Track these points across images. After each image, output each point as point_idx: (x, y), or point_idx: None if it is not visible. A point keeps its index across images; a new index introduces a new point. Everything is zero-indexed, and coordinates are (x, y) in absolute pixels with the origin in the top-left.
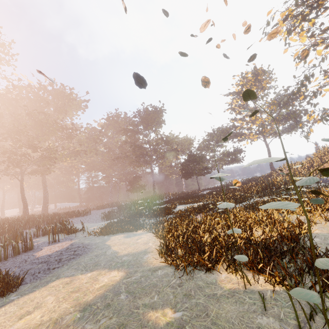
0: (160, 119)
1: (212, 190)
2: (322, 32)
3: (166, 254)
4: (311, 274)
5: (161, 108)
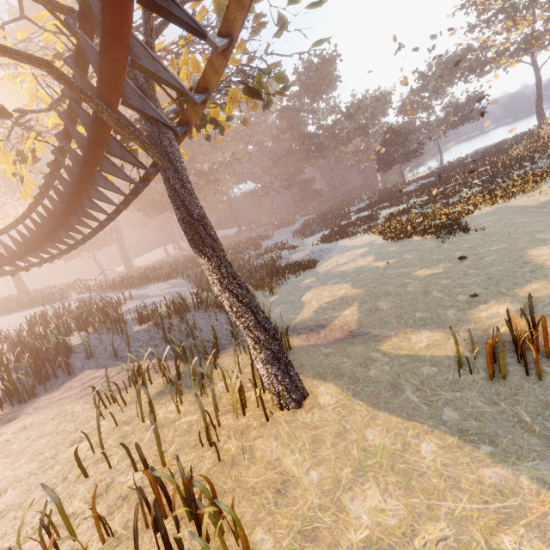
0: (332, 75)
1: (423, 181)
2: None
3: (387, 238)
4: (447, 230)
5: (332, 55)
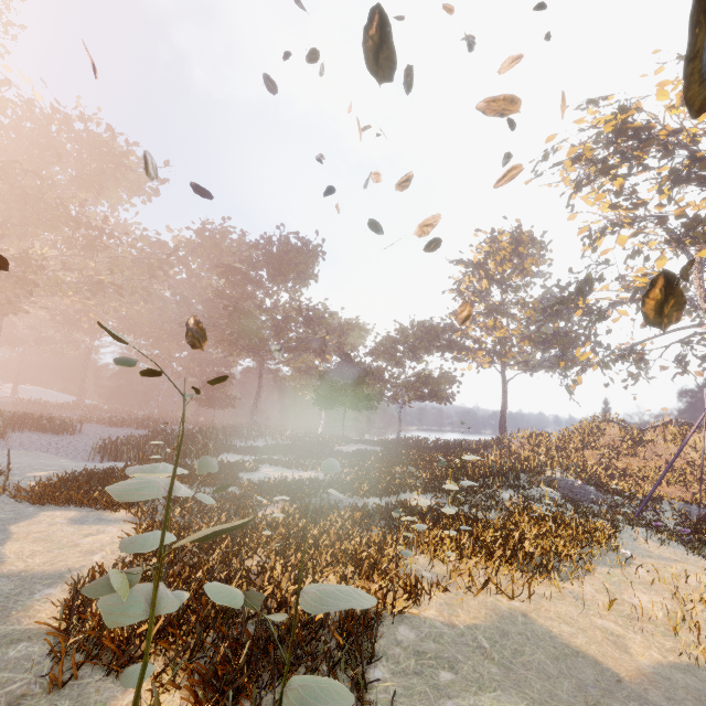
0: (309, 267)
1: (368, 446)
2: (633, 206)
3: (73, 601)
4: None
5: (316, 247)
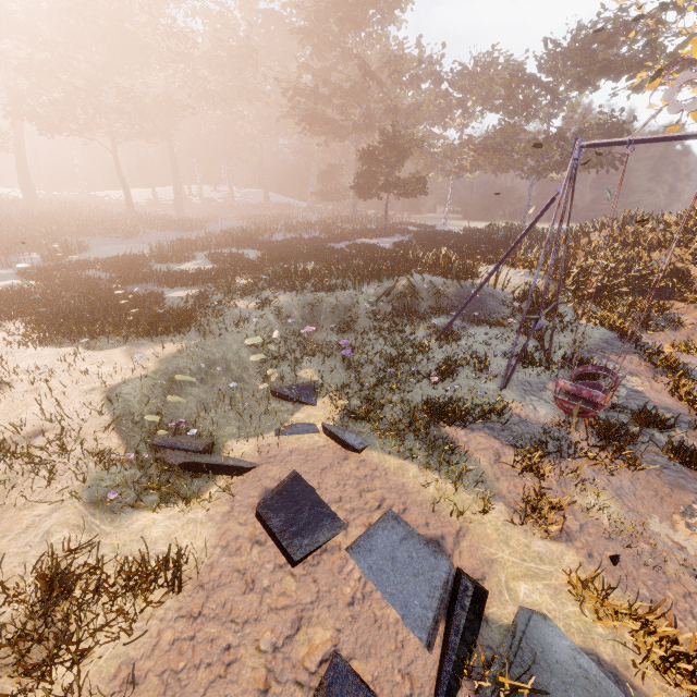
0: None
1: (405, 239)
2: None
3: None
4: None
5: None
